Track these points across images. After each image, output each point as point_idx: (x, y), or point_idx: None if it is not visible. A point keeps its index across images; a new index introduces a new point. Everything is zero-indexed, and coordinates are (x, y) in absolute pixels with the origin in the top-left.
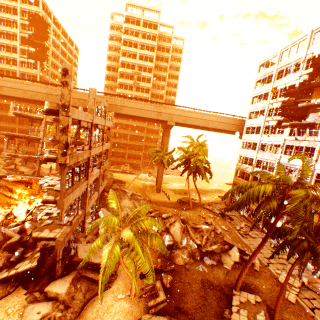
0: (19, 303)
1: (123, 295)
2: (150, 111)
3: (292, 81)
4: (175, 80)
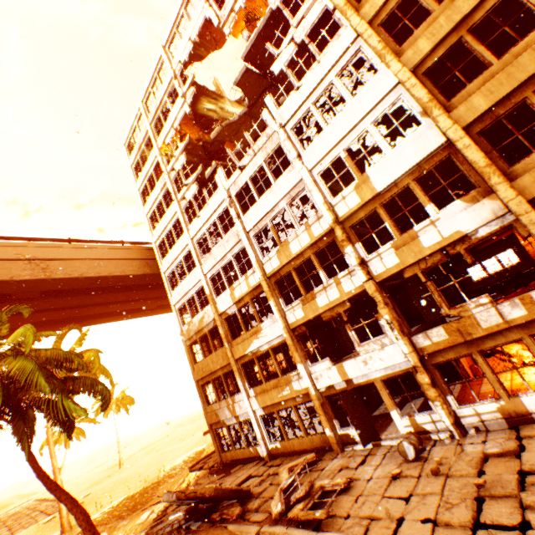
0: None
1: None
2: None
3: (179, 113)
4: None
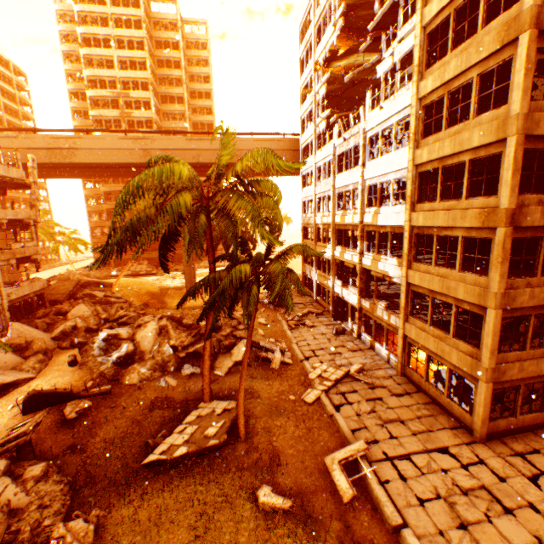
0: None
1: None
2: (129, 150)
3: (330, 39)
4: (206, 100)
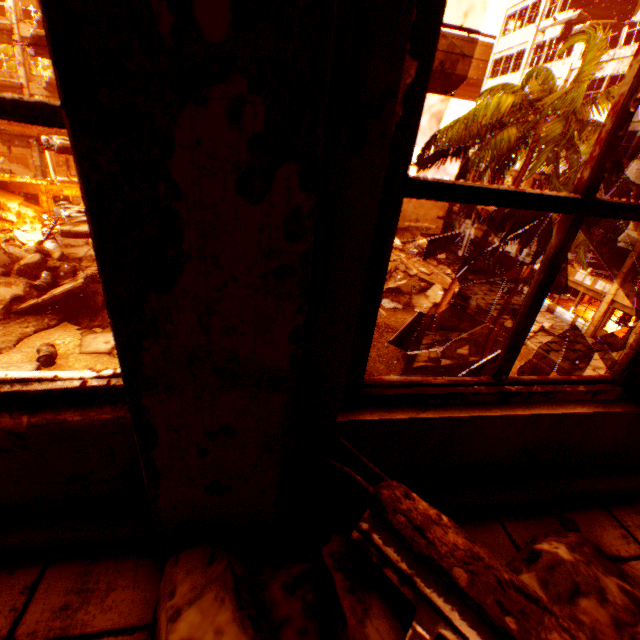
0: (72, 337)
1: None
2: None
3: None
4: None
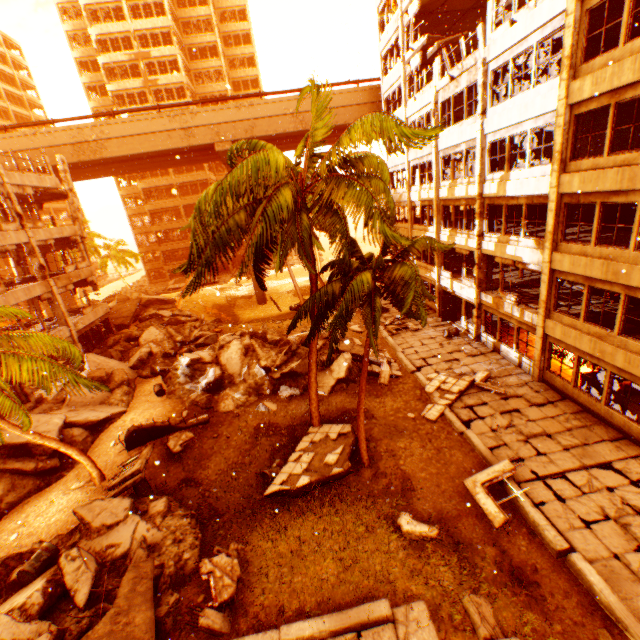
0: None
1: (83, 482)
2: (166, 132)
3: None
4: (245, 46)
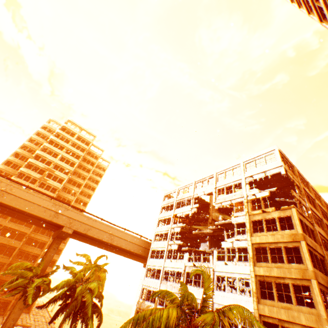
0: None
1: None
2: (46, 208)
3: (187, 211)
4: (91, 190)
